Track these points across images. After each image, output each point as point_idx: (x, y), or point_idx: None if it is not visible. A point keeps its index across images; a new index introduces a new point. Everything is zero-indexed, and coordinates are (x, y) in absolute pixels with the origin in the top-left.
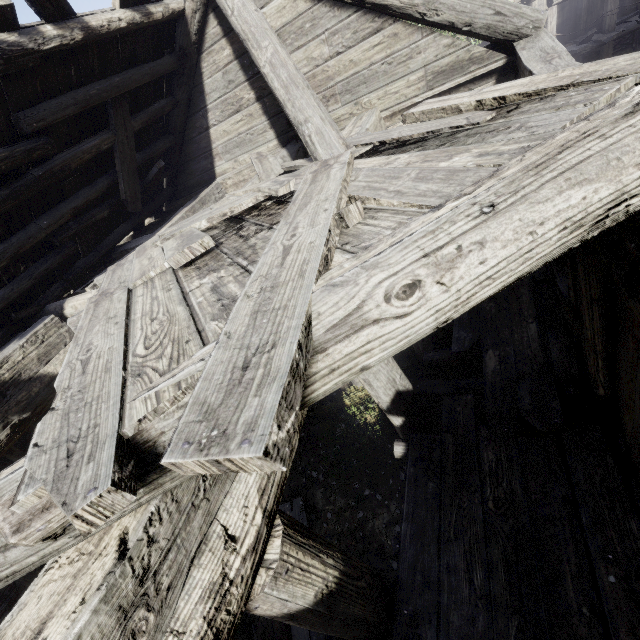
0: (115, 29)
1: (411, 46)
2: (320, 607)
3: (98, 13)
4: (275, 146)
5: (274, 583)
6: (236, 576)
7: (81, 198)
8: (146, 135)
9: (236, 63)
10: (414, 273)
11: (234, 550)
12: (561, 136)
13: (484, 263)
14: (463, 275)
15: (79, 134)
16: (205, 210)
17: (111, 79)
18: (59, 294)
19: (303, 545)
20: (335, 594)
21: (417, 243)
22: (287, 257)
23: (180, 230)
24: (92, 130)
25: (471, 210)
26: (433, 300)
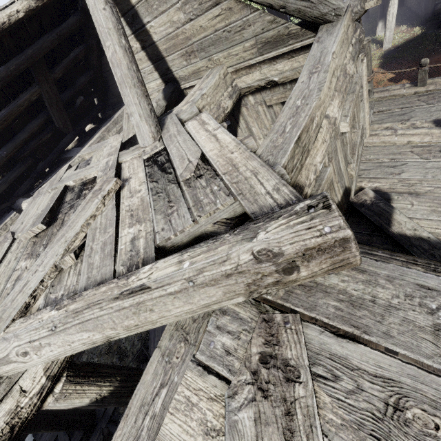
0: (15, 21)
1: (243, 19)
2: (95, 404)
3: (1, 10)
4: (160, 83)
5: (56, 402)
6: (25, 405)
7: (27, 132)
8: (70, 76)
9: (123, 20)
10: (24, 349)
11: (24, 396)
12: (101, 290)
13: (51, 352)
14: (44, 354)
15: (14, 93)
16: (102, 143)
17: (25, 52)
18: (29, 186)
19: (82, 382)
20: (108, 397)
21: (30, 333)
22: (18, 295)
23: (59, 185)
24: (23, 87)
25: (49, 325)
26: (34, 360)
